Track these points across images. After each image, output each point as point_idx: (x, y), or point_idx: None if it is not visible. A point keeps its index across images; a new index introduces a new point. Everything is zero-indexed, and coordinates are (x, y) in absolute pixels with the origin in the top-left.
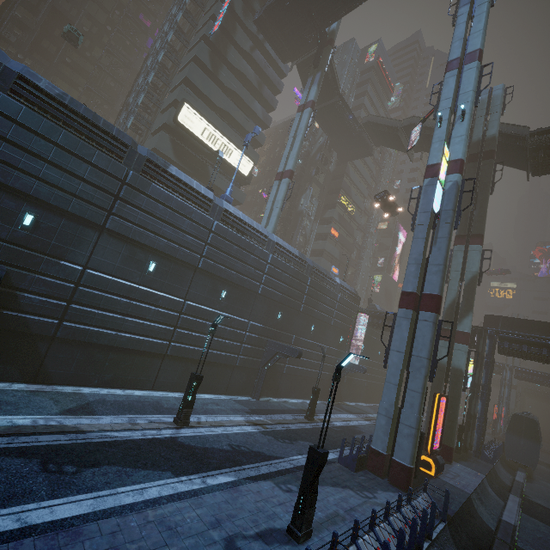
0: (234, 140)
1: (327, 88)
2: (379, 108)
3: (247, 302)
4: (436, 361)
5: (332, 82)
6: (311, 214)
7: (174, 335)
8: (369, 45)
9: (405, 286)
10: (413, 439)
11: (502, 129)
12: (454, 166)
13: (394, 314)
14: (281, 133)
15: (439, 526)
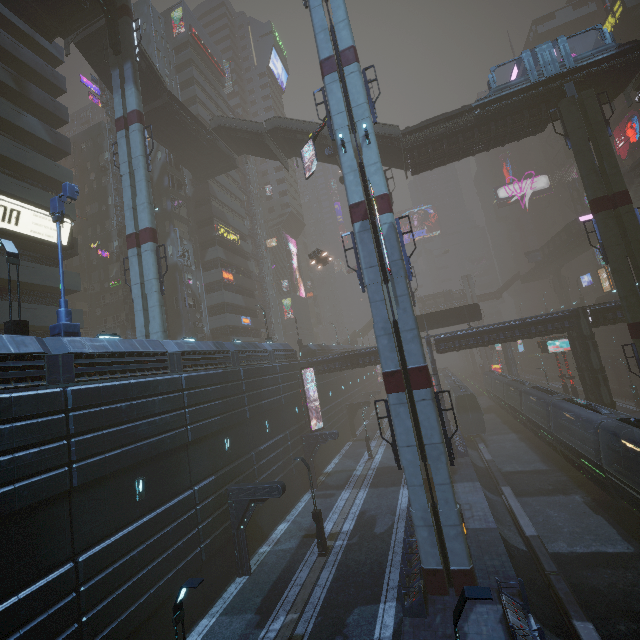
0: (11, 191)
1: (145, 83)
2: (217, 99)
3: (179, 467)
4: (449, 440)
5: (148, 72)
6: (190, 264)
7: (82, 633)
8: (170, 8)
9: (385, 365)
10: (463, 537)
11: (375, 129)
12: (382, 203)
13: (385, 402)
14: (87, 149)
15: (533, 626)
